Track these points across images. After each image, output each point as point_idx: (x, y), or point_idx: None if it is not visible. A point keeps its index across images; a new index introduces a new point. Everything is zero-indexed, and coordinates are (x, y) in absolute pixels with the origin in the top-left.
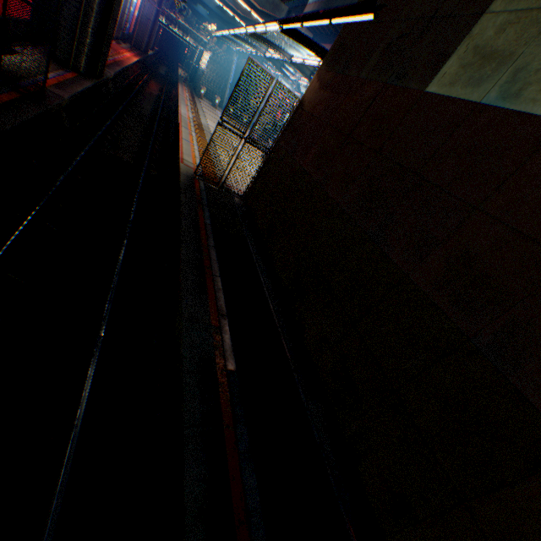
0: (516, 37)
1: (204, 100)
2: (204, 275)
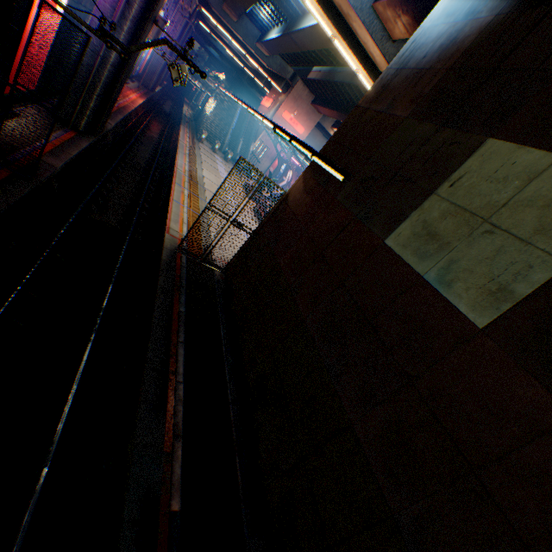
0: (453, 229)
1: (205, 143)
2: (166, 384)
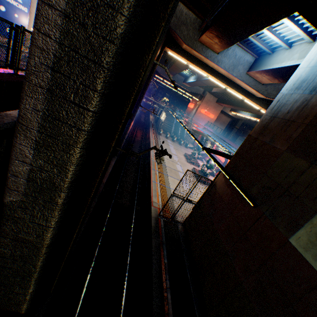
0: None
1: (162, 134)
2: None
